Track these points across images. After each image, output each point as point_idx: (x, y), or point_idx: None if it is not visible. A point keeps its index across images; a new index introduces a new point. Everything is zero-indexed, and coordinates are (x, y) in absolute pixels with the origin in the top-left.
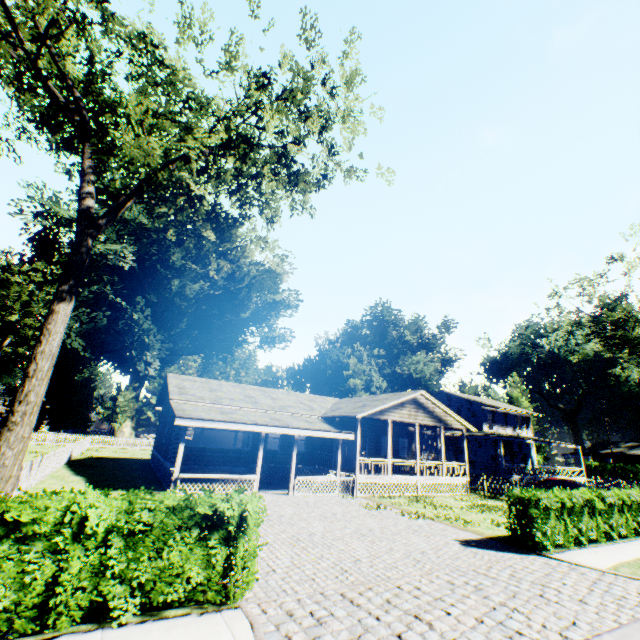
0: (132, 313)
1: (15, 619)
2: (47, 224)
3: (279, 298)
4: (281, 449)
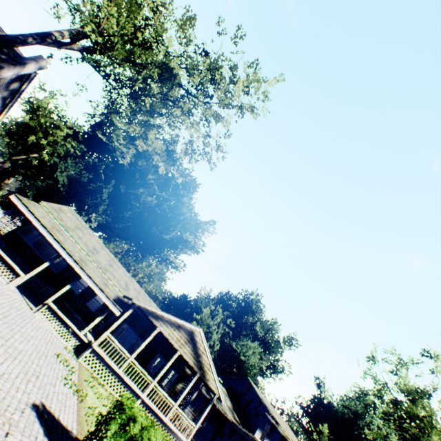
0: (105, 187)
1: None
2: (102, 119)
3: (191, 239)
4: (79, 295)
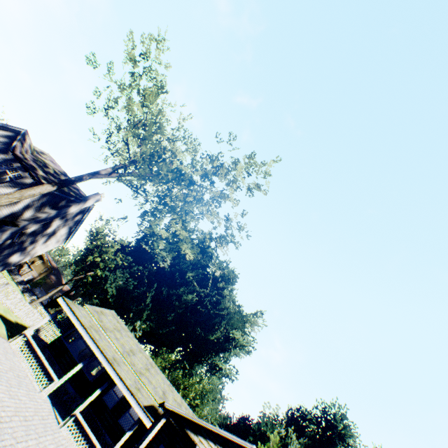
0: (148, 291)
1: None
2: (145, 231)
3: (238, 335)
4: (112, 409)
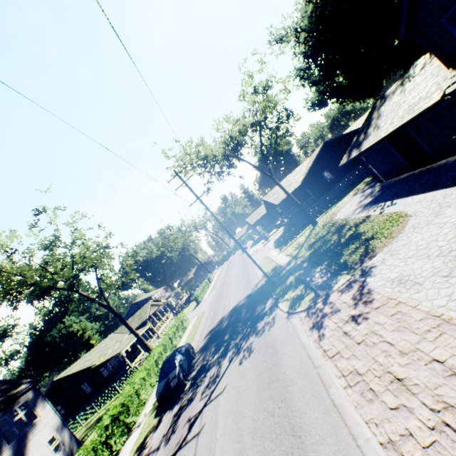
0: None
1: (184, 329)
2: None
3: (4, 327)
4: (127, 354)
